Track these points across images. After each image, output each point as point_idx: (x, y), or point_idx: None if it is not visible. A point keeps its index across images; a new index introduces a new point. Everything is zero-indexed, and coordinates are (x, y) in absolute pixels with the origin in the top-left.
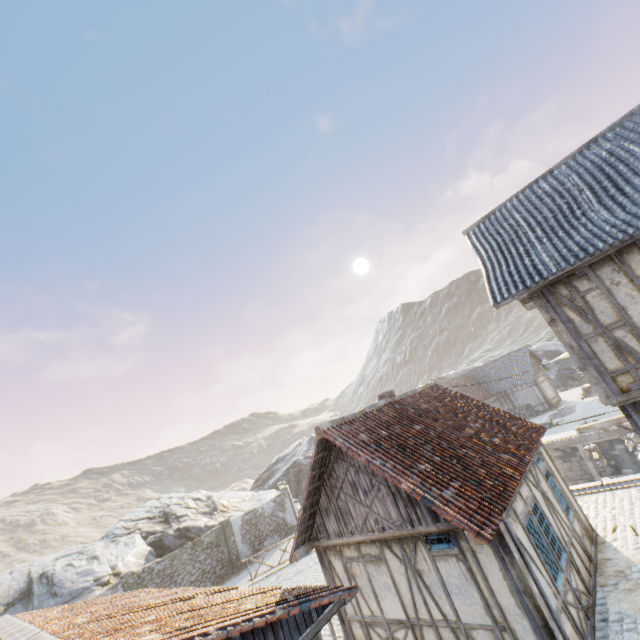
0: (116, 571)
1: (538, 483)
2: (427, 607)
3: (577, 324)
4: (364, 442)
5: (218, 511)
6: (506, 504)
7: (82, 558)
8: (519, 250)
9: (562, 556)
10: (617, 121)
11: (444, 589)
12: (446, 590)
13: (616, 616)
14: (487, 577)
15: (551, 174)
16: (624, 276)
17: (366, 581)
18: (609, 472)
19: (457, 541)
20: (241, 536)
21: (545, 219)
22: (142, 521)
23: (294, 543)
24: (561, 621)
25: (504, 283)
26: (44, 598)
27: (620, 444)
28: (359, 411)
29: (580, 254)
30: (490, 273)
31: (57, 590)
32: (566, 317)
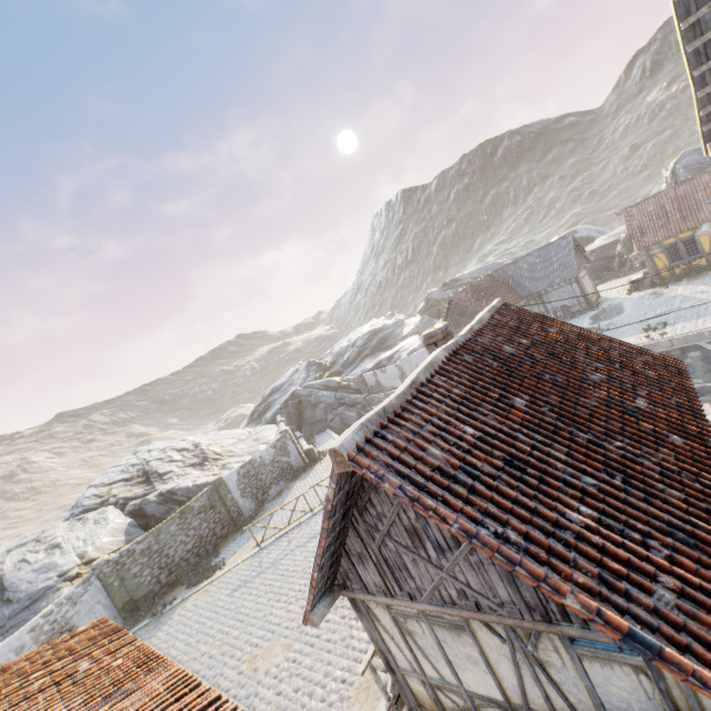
0: (87, 560)
1: None
2: (550, 704)
3: None
4: (442, 471)
5: (210, 461)
6: None
7: (39, 550)
8: None
9: None
10: None
11: (593, 697)
12: (598, 700)
13: None
14: (706, 710)
15: None
16: None
17: (432, 644)
18: None
19: None
20: (240, 491)
21: None
22: (117, 485)
23: (308, 606)
24: None
25: None
26: None
27: (696, 352)
28: (409, 385)
29: None
30: None
31: (10, 596)
32: None
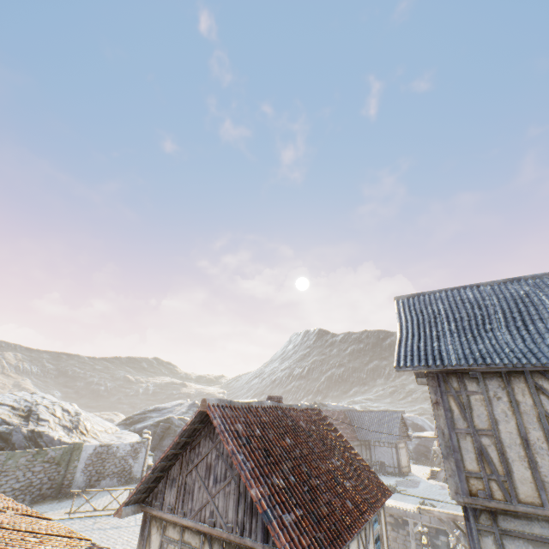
0: None
1: (367, 544)
2: None
3: (455, 416)
4: (238, 432)
5: (78, 431)
6: None
7: None
8: (432, 333)
9: None
10: (539, 274)
11: None
12: None
13: None
14: None
15: (478, 288)
16: (506, 395)
17: None
18: None
19: None
20: (84, 465)
21: (461, 319)
22: (5, 407)
23: (127, 498)
24: None
25: (411, 353)
26: None
27: (444, 536)
28: (247, 402)
29: (479, 360)
30: (403, 339)
31: None
32: (449, 405)
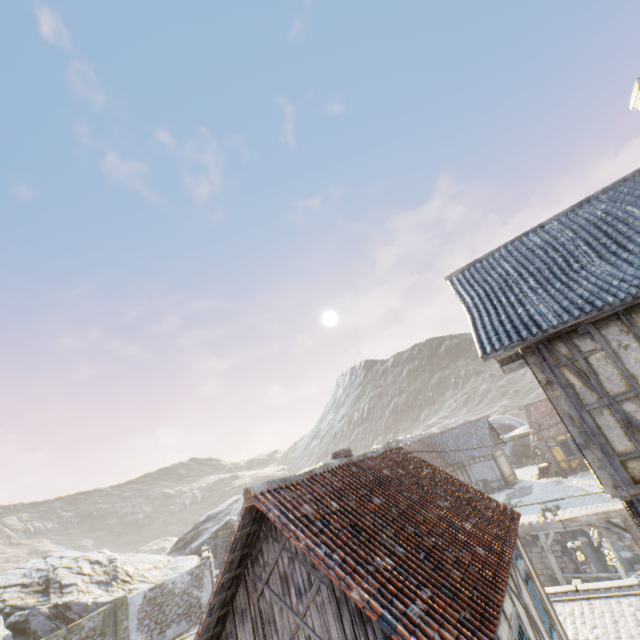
0: None
1: (520, 592)
2: None
3: (578, 390)
4: (307, 517)
5: (118, 581)
6: (491, 632)
7: None
8: (510, 299)
9: None
10: (610, 185)
11: None
12: None
13: None
14: None
15: (542, 228)
16: (634, 339)
17: None
18: (571, 569)
19: None
20: (138, 621)
21: (538, 270)
22: (12, 589)
23: None
24: None
25: (495, 332)
26: None
27: (583, 536)
28: (307, 471)
29: (586, 307)
30: (477, 320)
31: None
32: (566, 380)
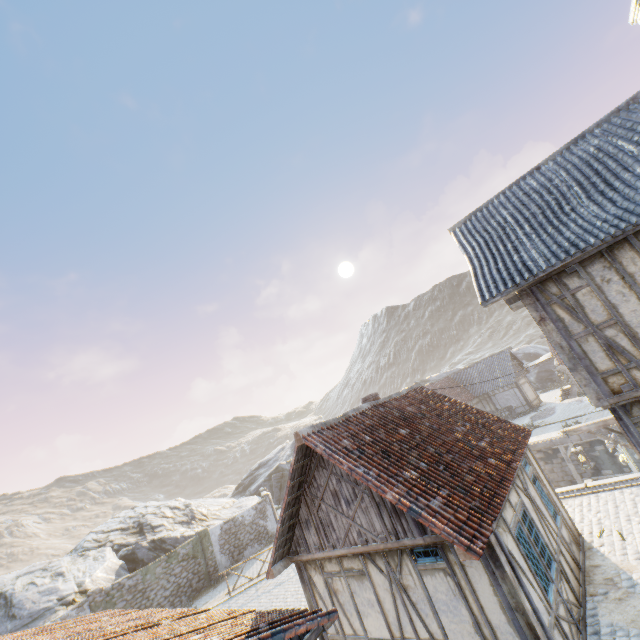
0: (83, 588)
1: (526, 489)
2: (413, 625)
3: (567, 323)
4: (347, 448)
5: (196, 520)
6: (496, 513)
7: (46, 575)
8: (507, 247)
9: (552, 566)
10: (604, 117)
11: (431, 606)
12: (433, 607)
13: (608, 629)
14: (477, 593)
15: (538, 170)
16: (615, 273)
17: (348, 597)
18: (590, 473)
19: (445, 554)
20: (220, 546)
21: (533, 215)
22: (114, 533)
23: (271, 558)
24: (554, 638)
25: (492, 280)
26: (1, 621)
27: (600, 445)
28: (342, 415)
29: (571, 250)
30: (478, 270)
31: (16, 612)
32: (556, 316)
